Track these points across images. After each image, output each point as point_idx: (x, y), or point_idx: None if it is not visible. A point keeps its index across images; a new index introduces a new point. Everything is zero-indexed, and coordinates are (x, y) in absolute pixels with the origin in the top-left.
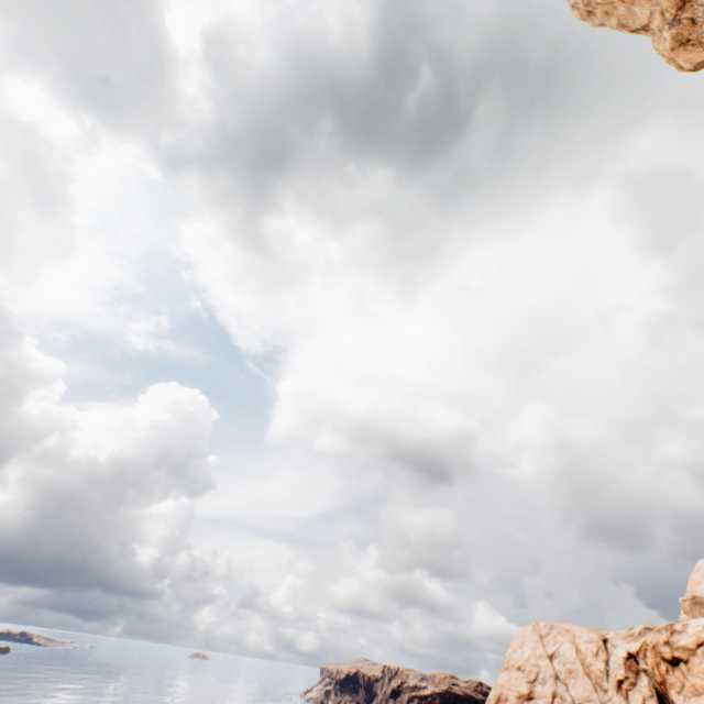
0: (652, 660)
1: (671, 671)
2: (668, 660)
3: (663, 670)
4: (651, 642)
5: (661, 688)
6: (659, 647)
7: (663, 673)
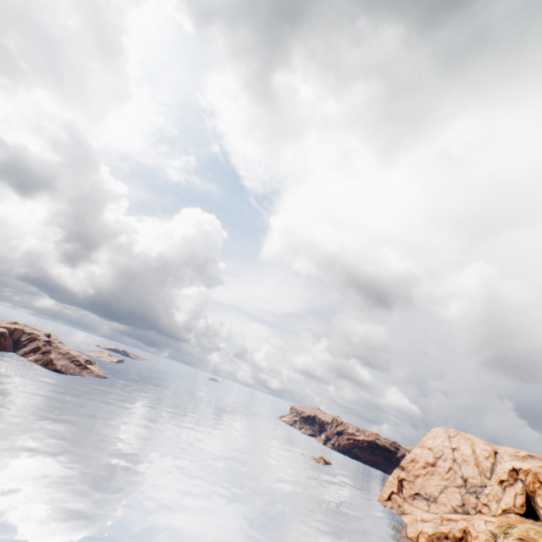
0: (531, 479)
1: (541, 488)
2: (541, 483)
3: (536, 486)
4: (534, 471)
5: (531, 493)
6: (538, 475)
7: (536, 488)
